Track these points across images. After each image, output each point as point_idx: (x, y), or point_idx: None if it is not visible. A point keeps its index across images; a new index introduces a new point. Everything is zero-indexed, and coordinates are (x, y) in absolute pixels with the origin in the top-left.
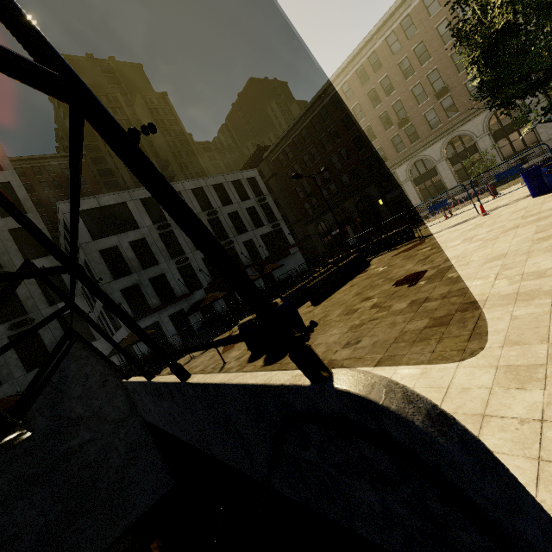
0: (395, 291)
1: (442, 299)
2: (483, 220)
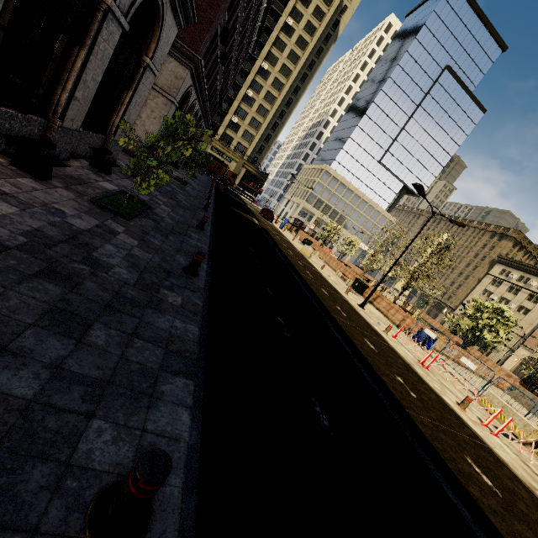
0: (516, 409)
1: (503, 397)
2: (450, 368)
